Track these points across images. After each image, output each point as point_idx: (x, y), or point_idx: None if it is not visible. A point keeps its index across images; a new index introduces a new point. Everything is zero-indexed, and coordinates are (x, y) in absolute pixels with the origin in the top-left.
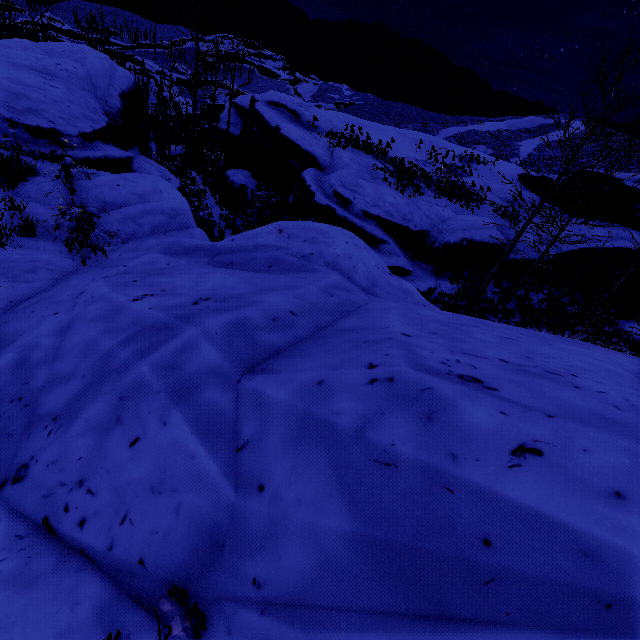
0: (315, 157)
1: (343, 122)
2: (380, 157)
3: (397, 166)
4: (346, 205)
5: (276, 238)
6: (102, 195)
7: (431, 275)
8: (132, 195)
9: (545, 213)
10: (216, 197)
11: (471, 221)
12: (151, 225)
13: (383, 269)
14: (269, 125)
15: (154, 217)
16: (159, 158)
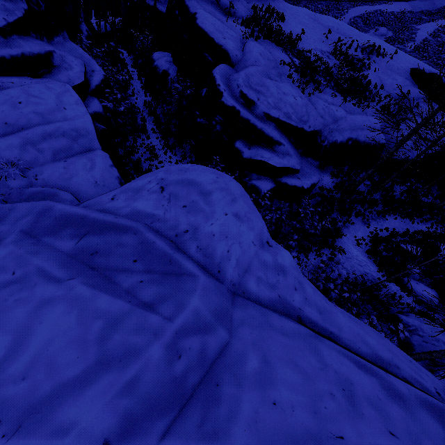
0: (227, 52)
1: (261, 4)
2: (289, 49)
3: (303, 59)
4: (250, 106)
5: (156, 200)
6: (3, 115)
7: (316, 170)
8: (34, 114)
9: (429, 125)
10: (142, 82)
11: (360, 122)
12: (52, 150)
13: (261, 240)
14: (188, 10)
15: (55, 141)
16: (90, 41)
